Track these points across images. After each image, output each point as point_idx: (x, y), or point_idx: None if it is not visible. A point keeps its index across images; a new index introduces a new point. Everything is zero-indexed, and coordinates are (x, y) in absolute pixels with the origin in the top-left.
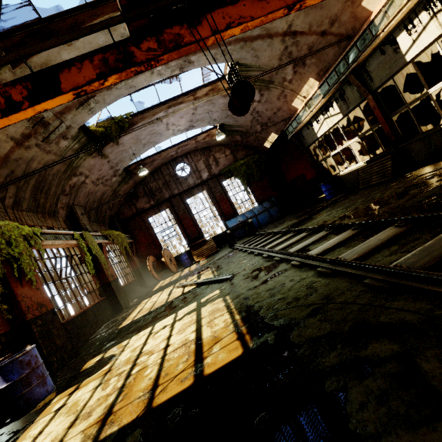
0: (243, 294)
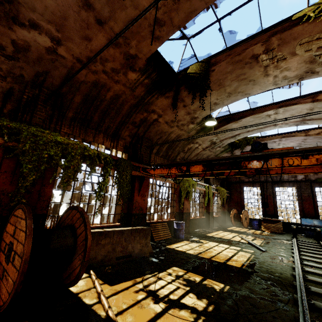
0: (259, 259)
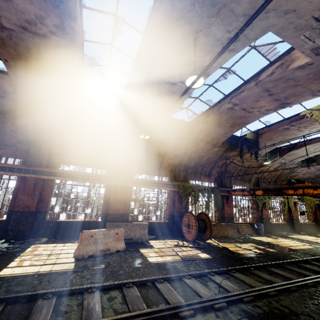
0: (318, 249)
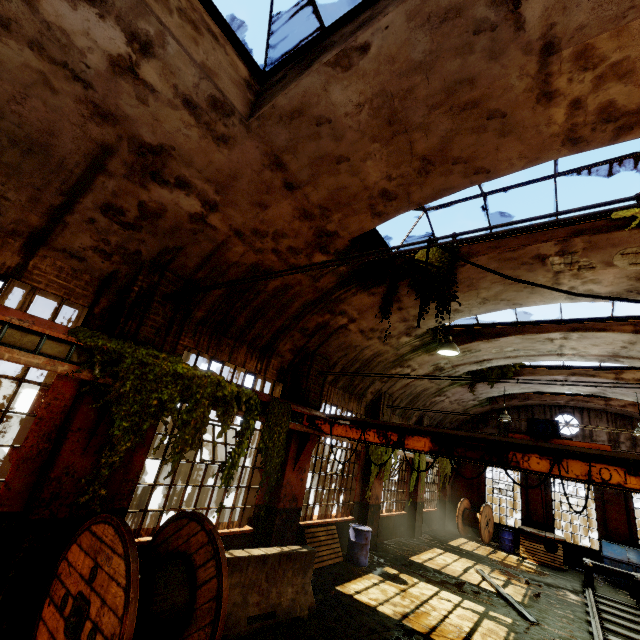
0: None
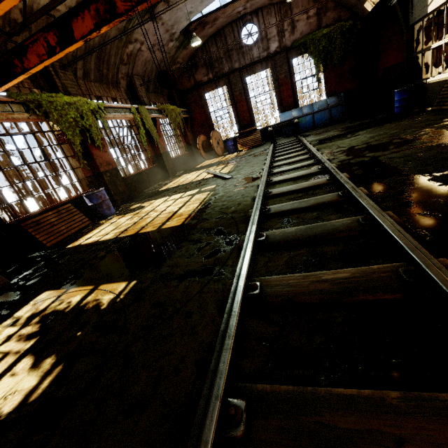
0: (218, 194)
